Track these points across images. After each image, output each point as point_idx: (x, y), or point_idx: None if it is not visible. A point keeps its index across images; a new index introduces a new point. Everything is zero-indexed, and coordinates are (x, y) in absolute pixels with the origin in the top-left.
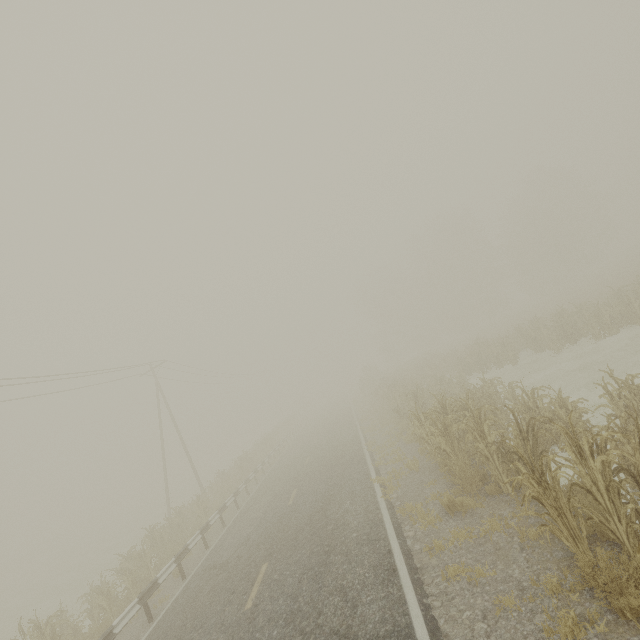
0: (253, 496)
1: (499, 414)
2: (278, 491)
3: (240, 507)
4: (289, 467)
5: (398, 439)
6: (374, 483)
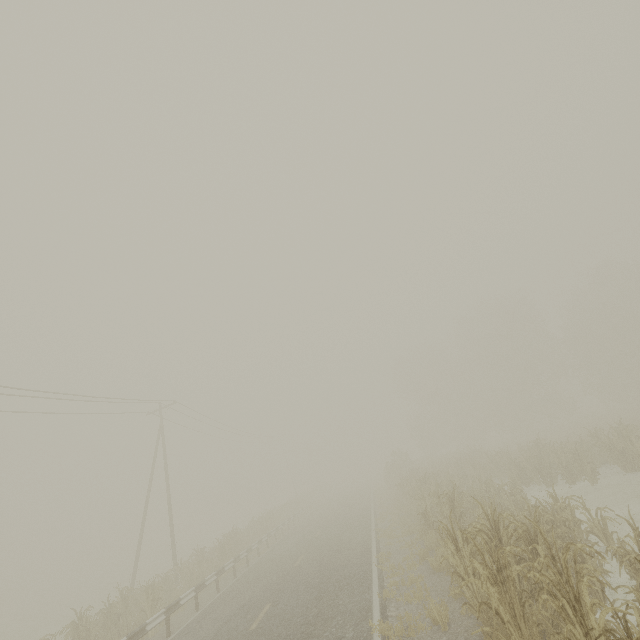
0: (220, 596)
1: (588, 559)
2: (249, 599)
3: (200, 609)
4: (276, 564)
5: (421, 560)
6: (374, 632)
